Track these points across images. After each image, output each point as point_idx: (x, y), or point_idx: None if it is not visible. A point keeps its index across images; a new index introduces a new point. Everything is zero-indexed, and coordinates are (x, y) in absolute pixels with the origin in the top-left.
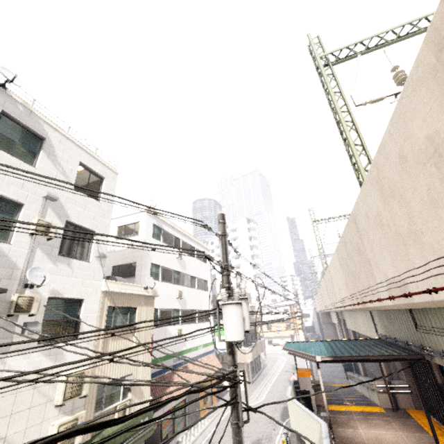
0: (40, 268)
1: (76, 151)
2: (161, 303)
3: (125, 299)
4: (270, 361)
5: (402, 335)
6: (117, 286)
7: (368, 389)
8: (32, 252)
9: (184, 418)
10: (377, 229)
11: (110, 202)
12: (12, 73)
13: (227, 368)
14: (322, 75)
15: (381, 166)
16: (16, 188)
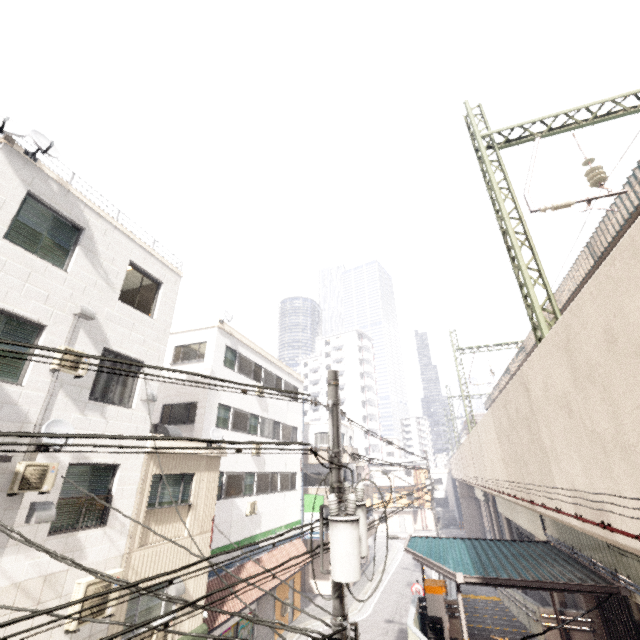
0: (62, 421)
1: (126, 246)
2: (230, 463)
3: (178, 462)
4: (380, 550)
5: (584, 546)
6: (169, 443)
7: (527, 616)
8: (52, 396)
9: (250, 639)
10: (561, 412)
11: (182, 384)
12: (46, 138)
13: (332, 619)
14: (485, 163)
15: (573, 332)
16: (37, 302)
